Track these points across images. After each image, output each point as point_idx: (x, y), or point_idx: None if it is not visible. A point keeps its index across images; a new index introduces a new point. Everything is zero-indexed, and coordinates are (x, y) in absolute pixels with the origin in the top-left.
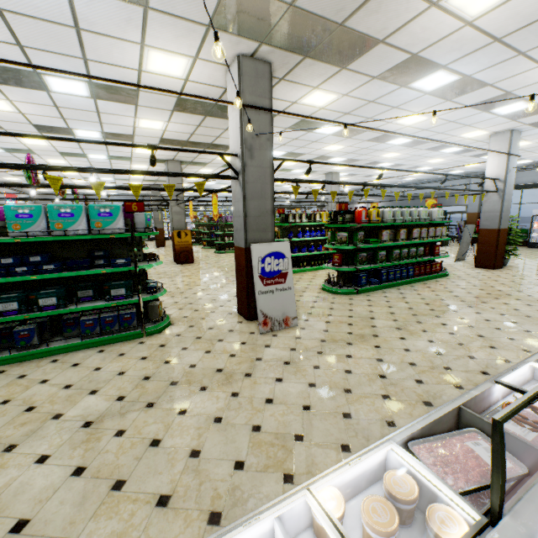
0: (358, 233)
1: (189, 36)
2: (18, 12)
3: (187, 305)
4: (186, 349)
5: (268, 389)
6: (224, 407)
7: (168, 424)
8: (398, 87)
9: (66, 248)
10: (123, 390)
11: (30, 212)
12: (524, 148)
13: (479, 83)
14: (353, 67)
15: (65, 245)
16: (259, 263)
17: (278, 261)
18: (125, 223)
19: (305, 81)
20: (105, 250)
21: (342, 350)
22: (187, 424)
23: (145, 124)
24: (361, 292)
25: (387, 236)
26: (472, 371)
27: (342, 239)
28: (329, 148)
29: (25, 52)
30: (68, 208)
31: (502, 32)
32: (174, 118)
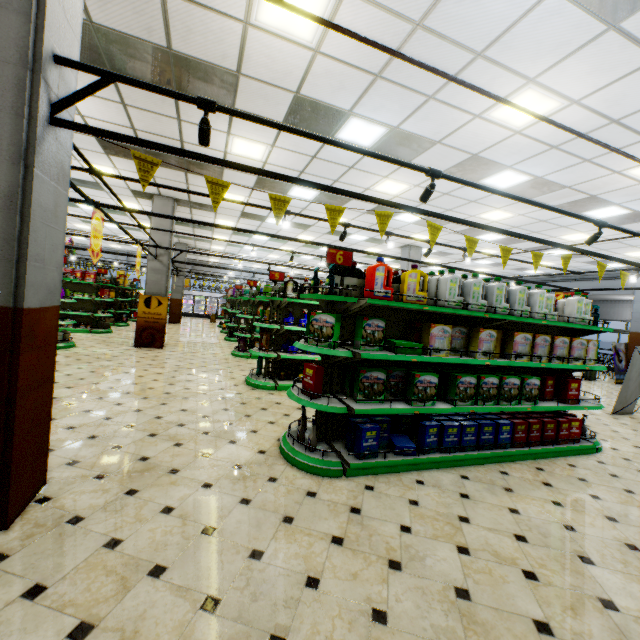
0: (366, 321)
1: None
2: None
3: None
4: None
5: None
6: None
7: None
8: None
9: None
10: None
11: None
12: None
13: None
14: None
15: None
16: None
17: None
18: None
19: None
20: None
21: None
22: None
23: None
24: (359, 471)
25: (445, 340)
26: None
27: (323, 331)
28: (385, 188)
29: None
30: None
31: None
32: None
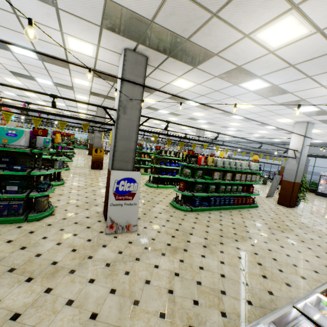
0: (198, 171)
1: (90, 31)
2: None
3: (74, 201)
4: (45, 238)
5: (77, 289)
6: (31, 303)
7: None
8: (232, 84)
9: None
10: None
11: None
12: (317, 133)
13: (284, 91)
14: (201, 68)
15: None
16: (115, 184)
17: (130, 184)
18: (32, 141)
19: (172, 71)
20: (11, 157)
21: (154, 260)
22: None
23: (78, 81)
24: (194, 210)
25: (218, 176)
26: (241, 298)
27: (186, 174)
28: (196, 114)
29: None
30: None
31: (294, 61)
32: (95, 81)
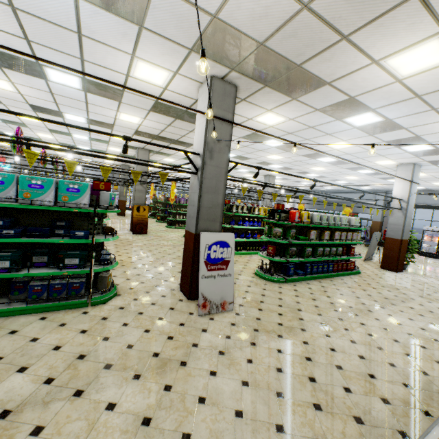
0: (291, 230)
1: (173, 55)
2: (29, 12)
3: (135, 276)
4: (126, 325)
5: (202, 384)
6: (155, 404)
7: (93, 422)
8: (334, 119)
9: (31, 215)
10: (54, 370)
11: (3, 179)
12: (420, 178)
13: (397, 126)
14: (302, 99)
15: (30, 211)
16: (206, 249)
17: (223, 249)
18: (91, 198)
19: (262, 104)
20: (67, 220)
21: (273, 343)
22: (113, 424)
23: (125, 118)
24: (289, 281)
25: (314, 235)
26: (395, 381)
27: (277, 234)
28: (271, 157)
29: (31, 46)
30: (39, 180)
31: (423, 91)
32: (150, 117)
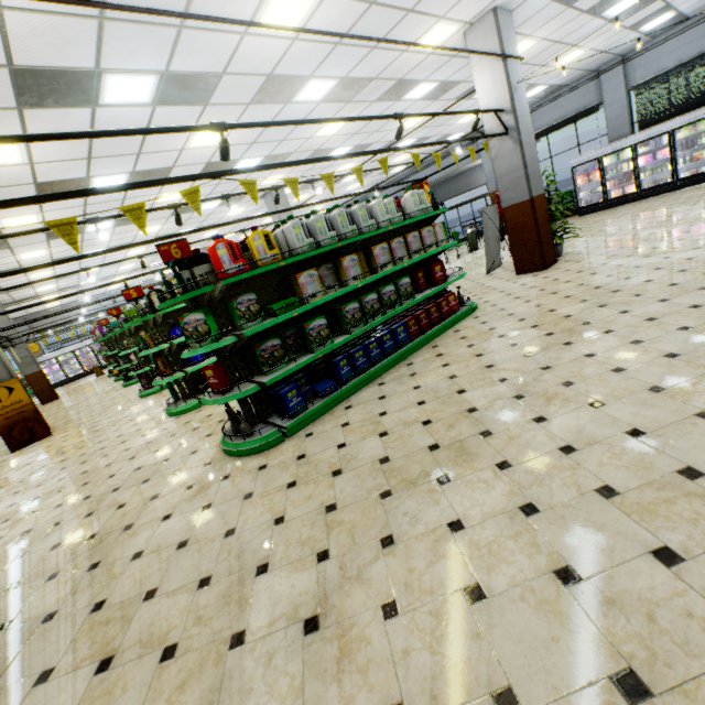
0: (236, 301)
1: None
2: None
3: None
4: None
5: None
6: None
7: None
8: None
9: None
10: None
11: None
12: (527, 58)
13: None
14: None
15: None
16: None
17: None
18: None
19: None
20: None
21: None
22: None
23: None
24: (297, 428)
25: (316, 283)
26: None
27: (200, 331)
28: (201, 141)
29: None
30: None
31: None
32: None
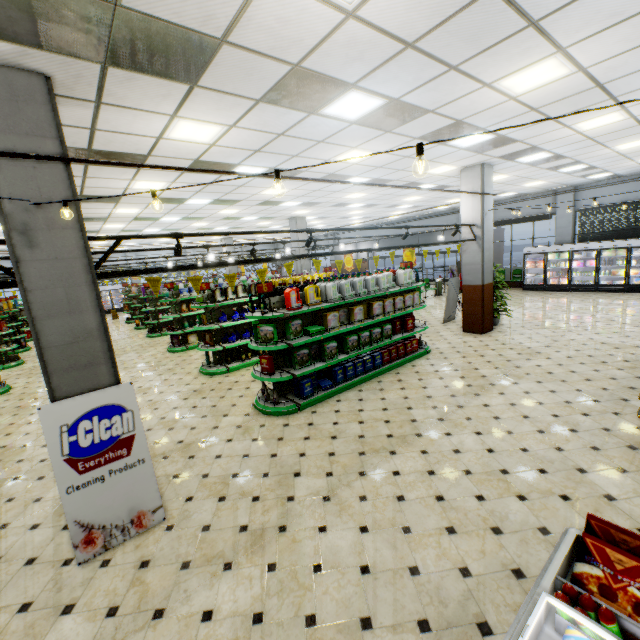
0: (291, 323)
1: None
2: None
3: (5, 485)
4: None
5: None
6: None
7: None
8: (305, 114)
9: None
10: None
11: None
12: (503, 181)
13: (416, 109)
14: (210, 84)
15: None
16: (63, 436)
17: (110, 420)
18: None
19: (145, 105)
20: None
21: (204, 596)
22: None
23: None
24: (306, 406)
25: (337, 320)
26: (406, 622)
27: (268, 336)
28: (269, 192)
29: None
30: None
31: (410, 32)
32: None
